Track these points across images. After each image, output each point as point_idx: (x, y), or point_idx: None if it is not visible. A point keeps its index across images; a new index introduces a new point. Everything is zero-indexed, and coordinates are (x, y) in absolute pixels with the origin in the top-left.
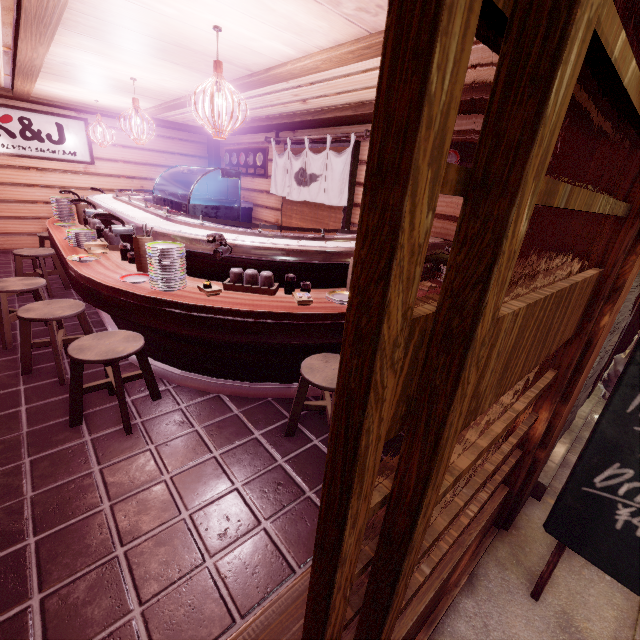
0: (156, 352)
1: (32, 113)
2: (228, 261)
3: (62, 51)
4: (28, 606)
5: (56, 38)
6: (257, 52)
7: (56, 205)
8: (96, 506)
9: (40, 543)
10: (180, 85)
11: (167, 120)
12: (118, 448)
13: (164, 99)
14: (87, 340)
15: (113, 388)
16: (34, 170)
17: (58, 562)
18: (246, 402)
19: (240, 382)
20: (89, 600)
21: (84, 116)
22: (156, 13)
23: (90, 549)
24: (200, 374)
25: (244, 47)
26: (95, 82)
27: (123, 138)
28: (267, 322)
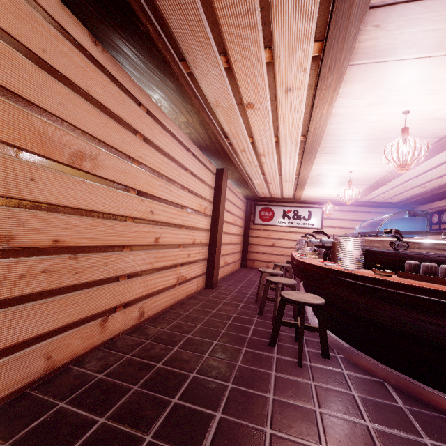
0: (332, 325)
1: (299, 208)
2: (404, 257)
3: (317, 167)
4: (214, 414)
5: (316, 160)
6: (442, 119)
7: (298, 242)
8: (265, 392)
9: (232, 389)
10: (380, 169)
11: (371, 201)
12: (289, 370)
13: (369, 183)
14: (291, 292)
15: (298, 328)
16: (293, 233)
17: (235, 405)
18: (416, 403)
19: (410, 378)
20: (240, 442)
21: (322, 206)
22: (366, 123)
23: (252, 413)
24: (366, 354)
25: (429, 120)
26: (330, 182)
27: (341, 215)
28: (444, 302)
